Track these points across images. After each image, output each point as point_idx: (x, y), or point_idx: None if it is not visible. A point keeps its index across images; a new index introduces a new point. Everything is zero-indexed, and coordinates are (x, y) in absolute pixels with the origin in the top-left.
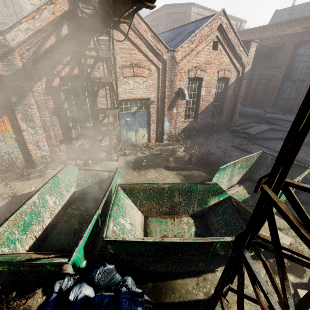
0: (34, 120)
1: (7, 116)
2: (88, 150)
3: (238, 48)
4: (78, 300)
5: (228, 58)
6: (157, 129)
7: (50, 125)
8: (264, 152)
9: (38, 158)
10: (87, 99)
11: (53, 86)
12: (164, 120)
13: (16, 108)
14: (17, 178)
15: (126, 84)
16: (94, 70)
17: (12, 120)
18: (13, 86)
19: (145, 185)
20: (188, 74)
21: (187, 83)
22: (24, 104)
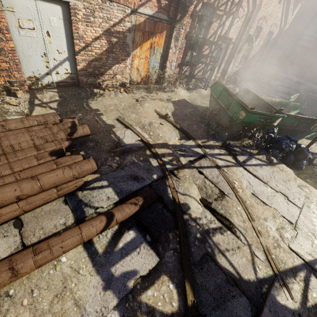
0: (179, 40)
1: (166, 31)
2: (187, 78)
3: (291, 6)
4: (275, 136)
5: (281, 14)
6: (223, 69)
7: (181, 48)
8: (300, 94)
9: (166, 76)
10: (203, 29)
11: (195, 11)
12: (231, 62)
13: (176, 26)
14: (156, 90)
15: (228, 21)
16: (220, 2)
17: (166, 36)
18: (183, 4)
19: (269, 99)
20: (257, 23)
21: (253, 31)
22: (180, 23)
